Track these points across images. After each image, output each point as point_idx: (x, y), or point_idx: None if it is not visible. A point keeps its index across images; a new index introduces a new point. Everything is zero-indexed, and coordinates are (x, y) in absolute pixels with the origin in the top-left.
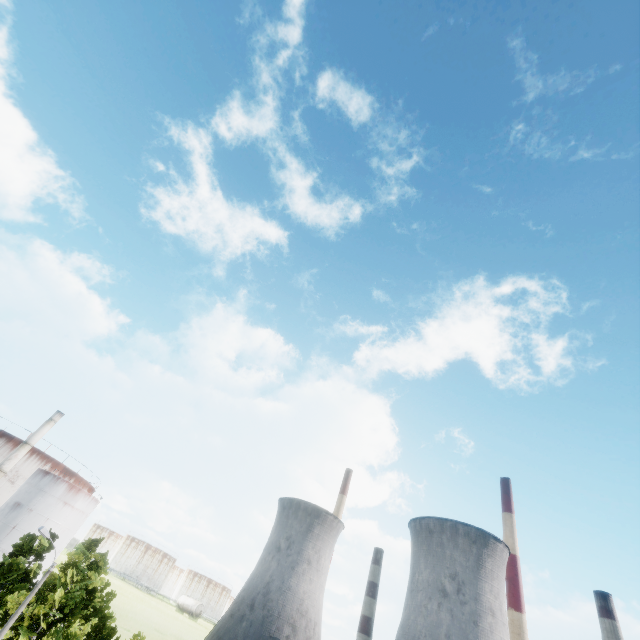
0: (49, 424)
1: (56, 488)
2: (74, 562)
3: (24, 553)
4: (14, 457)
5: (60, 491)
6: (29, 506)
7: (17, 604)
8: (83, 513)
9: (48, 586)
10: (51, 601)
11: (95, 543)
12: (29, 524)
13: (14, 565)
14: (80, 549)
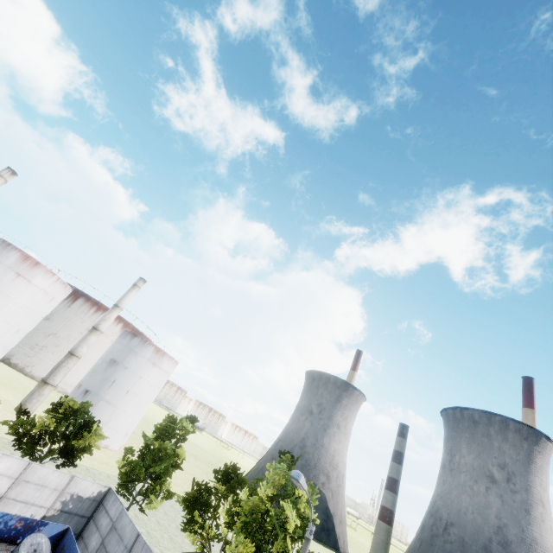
0: (134, 290)
1: (145, 350)
2: (288, 494)
3: (170, 438)
4: (108, 318)
5: (148, 353)
6: (124, 364)
7: (232, 552)
8: (167, 373)
9: (258, 523)
10: (274, 551)
11: (294, 461)
12: (126, 380)
13: (161, 450)
14: (280, 469)
